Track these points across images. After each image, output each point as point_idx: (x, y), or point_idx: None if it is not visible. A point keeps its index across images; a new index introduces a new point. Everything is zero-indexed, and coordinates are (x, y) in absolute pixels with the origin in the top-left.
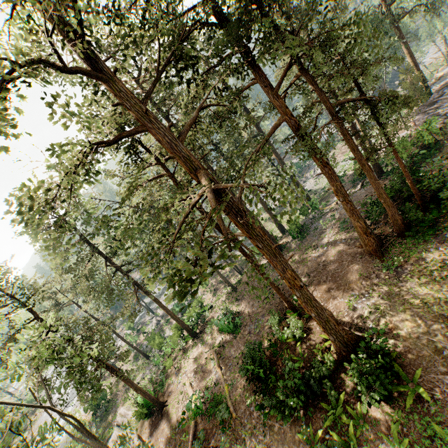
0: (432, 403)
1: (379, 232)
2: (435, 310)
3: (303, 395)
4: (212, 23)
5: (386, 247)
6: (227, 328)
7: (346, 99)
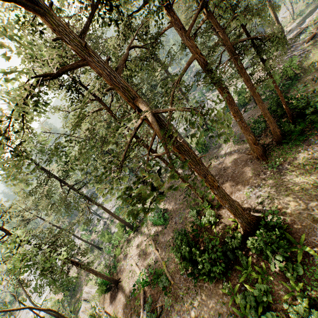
0: (316, 257)
1: (262, 142)
2: (309, 193)
3: (223, 263)
4: None
5: (269, 152)
6: (159, 222)
7: (241, 39)
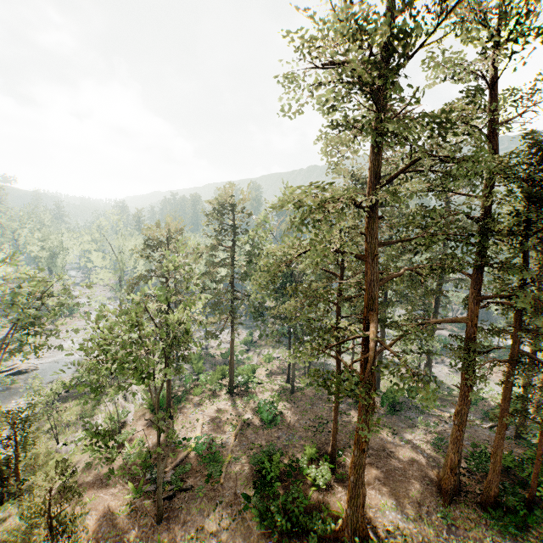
0: None
1: (466, 482)
2: None
3: (290, 524)
4: (473, 219)
5: (460, 500)
6: (266, 416)
7: (533, 356)
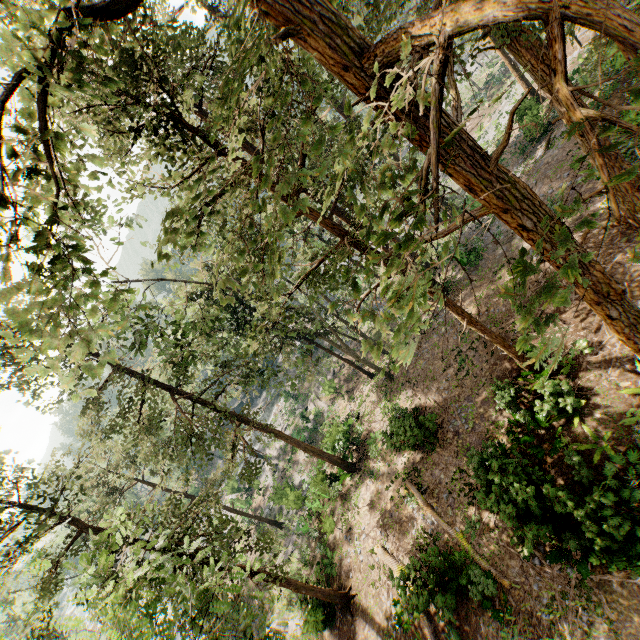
0: None
1: None
2: None
3: None
4: None
5: None
6: (416, 438)
7: None
